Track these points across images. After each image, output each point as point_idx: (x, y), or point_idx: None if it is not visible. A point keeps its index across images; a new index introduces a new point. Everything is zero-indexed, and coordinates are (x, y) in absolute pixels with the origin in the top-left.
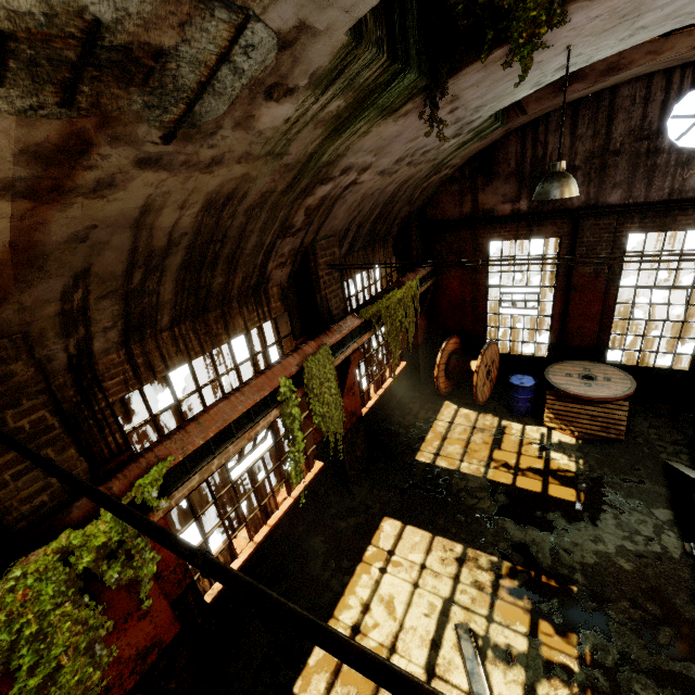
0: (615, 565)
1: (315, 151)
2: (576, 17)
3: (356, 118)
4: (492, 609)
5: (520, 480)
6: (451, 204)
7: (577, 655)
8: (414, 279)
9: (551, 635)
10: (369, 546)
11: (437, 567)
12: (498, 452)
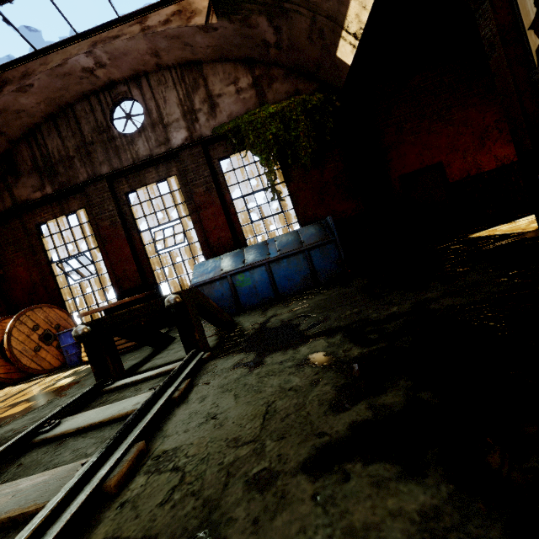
0: None
1: None
2: None
3: None
4: None
5: None
6: None
7: None
8: None
9: None
10: None
11: None
12: None
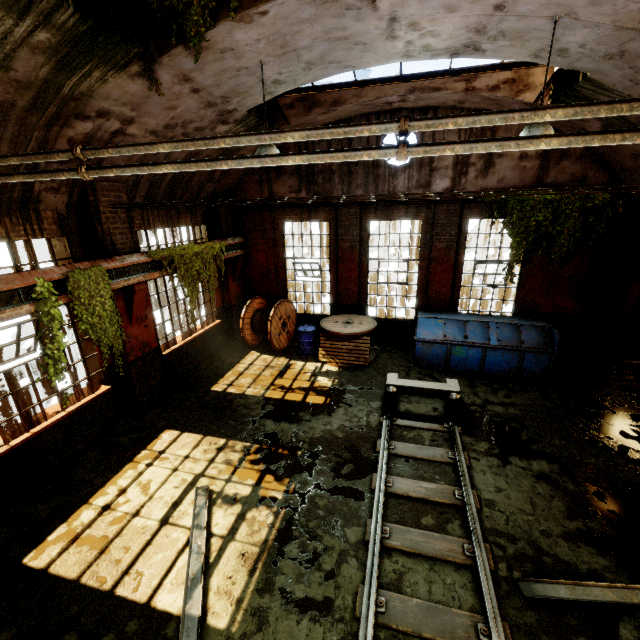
0: (333, 436)
1: (49, 79)
2: (240, 35)
3: (80, 60)
4: (233, 474)
5: (289, 395)
6: (254, 191)
7: (284, 490)
8: (217, 243)
9: (271, 482)
10: (143, 451)
11: (198, 456)
12: (280, 379)
